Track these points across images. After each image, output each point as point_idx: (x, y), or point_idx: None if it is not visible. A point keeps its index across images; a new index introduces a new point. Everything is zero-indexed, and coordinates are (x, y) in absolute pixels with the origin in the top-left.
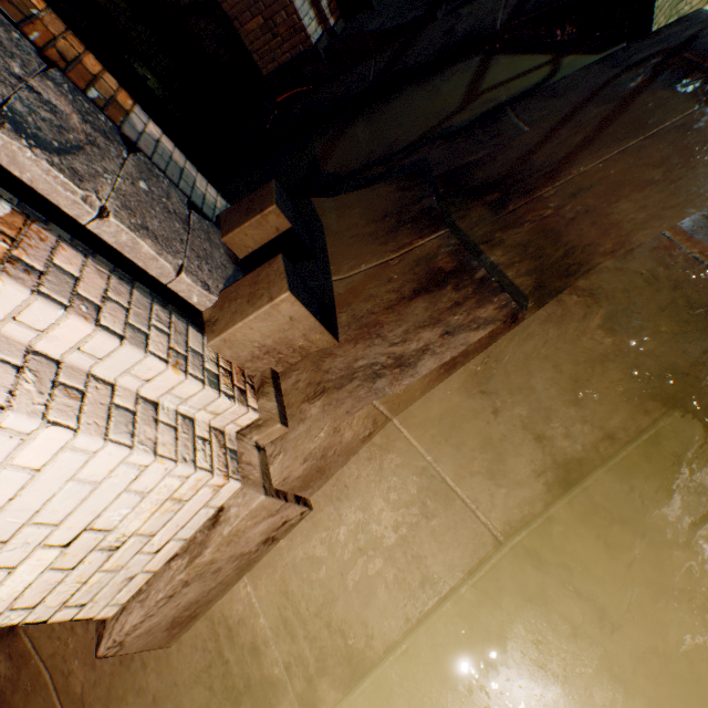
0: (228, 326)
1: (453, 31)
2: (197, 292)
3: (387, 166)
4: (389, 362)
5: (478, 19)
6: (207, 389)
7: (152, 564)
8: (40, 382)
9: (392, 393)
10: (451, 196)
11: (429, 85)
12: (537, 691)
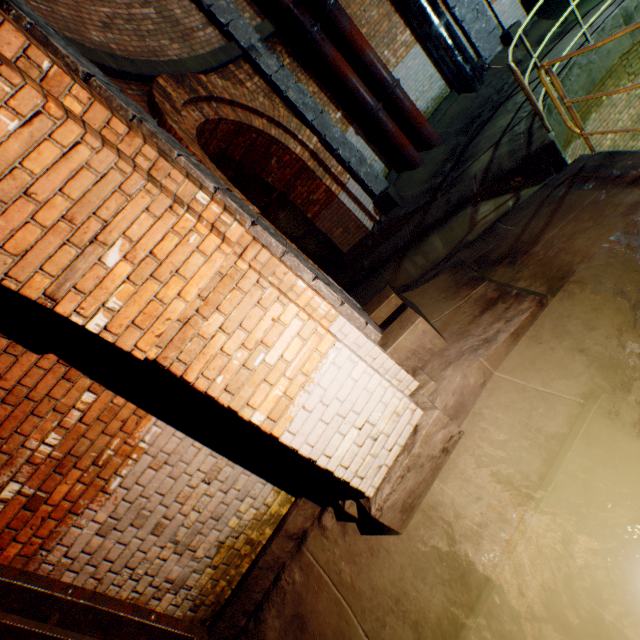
0: (394, 341)
1: (449, 201)
2: (373, 333)
3: (437, 269)
4: (480, 343)
5: (462, 191)
6: (396, 364)
7: (387, 460)
8: (351, 350)
9: (488, 353)
10: (482, 268)
11: (445, 227)
12: (639, 469)
